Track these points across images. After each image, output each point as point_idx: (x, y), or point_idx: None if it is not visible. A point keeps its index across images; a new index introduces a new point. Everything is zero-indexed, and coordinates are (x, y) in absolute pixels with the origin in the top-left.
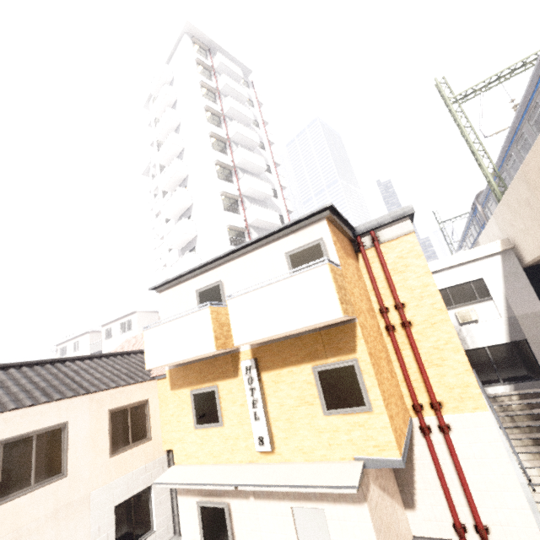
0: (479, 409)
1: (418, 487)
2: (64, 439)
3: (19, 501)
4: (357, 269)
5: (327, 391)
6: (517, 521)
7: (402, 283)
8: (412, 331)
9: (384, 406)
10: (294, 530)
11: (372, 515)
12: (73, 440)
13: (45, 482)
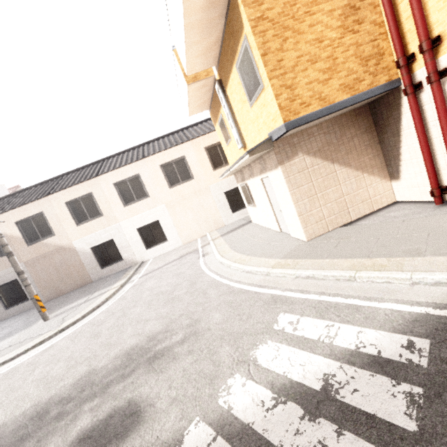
0: None
1: (404, 158)
2: (186, 163)
3: (178, 187)
4: None
5: (245, 84)
6: None
7: None
8: None
9: (267, 77)
10: (264, 191)
11: (289, 175)
12: (191, 164)
13: (185, 181)
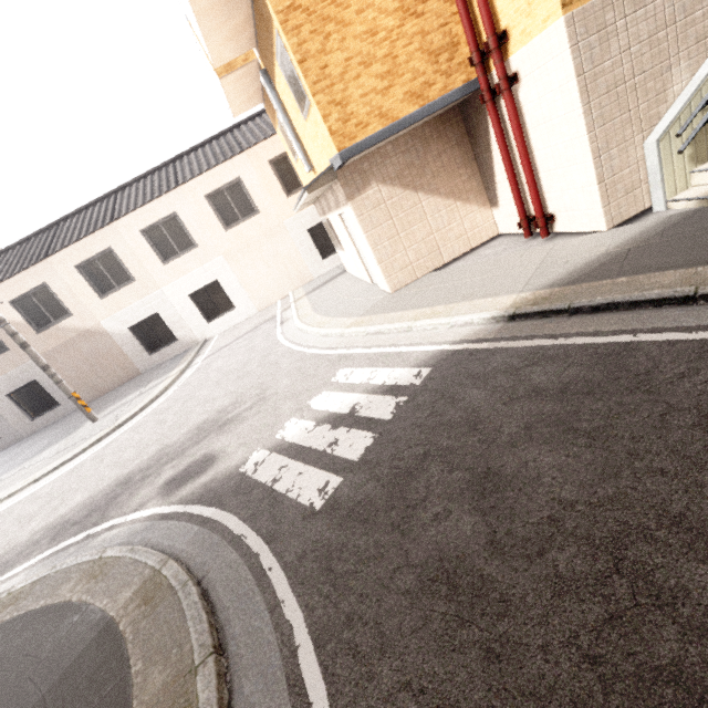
0: (550, 19)
1: (498, 180)
2: (245, 189)
3: (238, 228)
4: None
5: (292, 90)
6: (582, 204)
7: None
8: None
9: (310, 92)
10: (346, 232)
11: (362, 213)
12: (252, 190)
13: (248, 217)
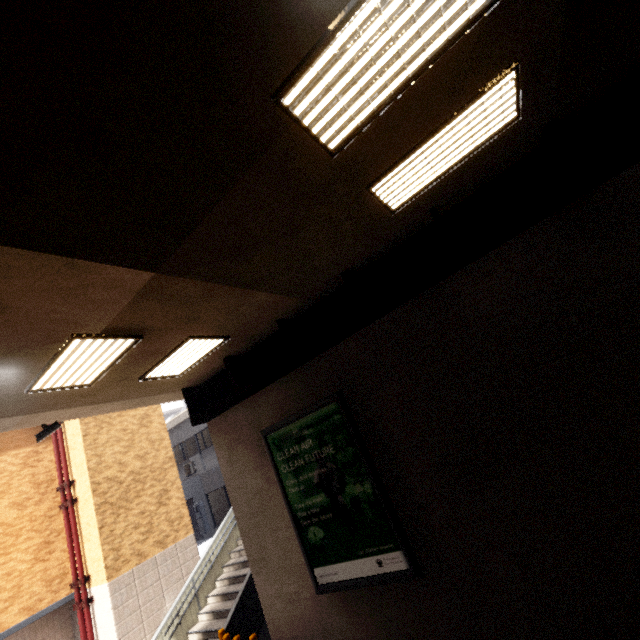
0: (104, 581)
1: None
2: None
3: None
4: (35, 453)
5: None
6: None
7: (74, 460)
8: (78, 507)
9: None
10: None
11: None
12: None
13: None
